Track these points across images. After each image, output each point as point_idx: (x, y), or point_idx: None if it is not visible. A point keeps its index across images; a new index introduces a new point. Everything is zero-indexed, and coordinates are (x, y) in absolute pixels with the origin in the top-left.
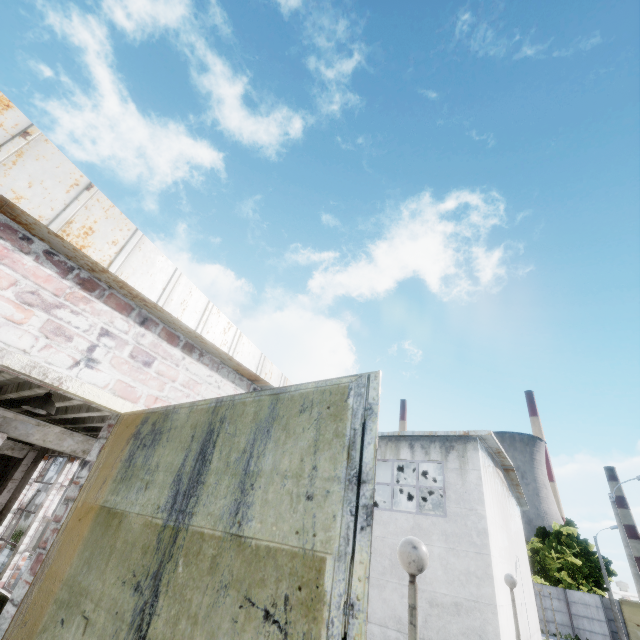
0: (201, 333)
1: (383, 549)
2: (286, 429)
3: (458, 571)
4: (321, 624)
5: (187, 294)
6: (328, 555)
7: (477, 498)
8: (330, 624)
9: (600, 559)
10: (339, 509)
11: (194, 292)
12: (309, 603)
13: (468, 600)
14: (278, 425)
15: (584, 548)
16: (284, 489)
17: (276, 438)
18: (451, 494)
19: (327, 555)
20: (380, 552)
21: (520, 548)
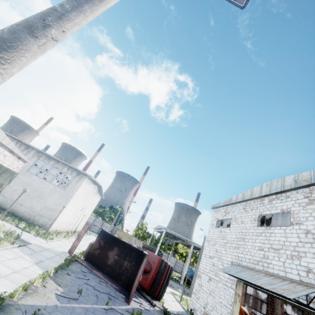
0: (1, 141)
1: (39, 191)
2: (7, 173)
3: (58, 202)
4: (1, 188)
5: (1, 134)
6: (5, 184)
7: (76, 189)
8: (2, 188)
9: (120, 218)
10: (8, 182)
11: (3, 134)
12: (1, 187)
13: (56, 209)
14: (6, 172)
15: (119, 214)
16: (3, 178)
17: (5, 173)
18: (70, 185)
19: (4, 184)
20: (38, 191)
21: (90, 206)
